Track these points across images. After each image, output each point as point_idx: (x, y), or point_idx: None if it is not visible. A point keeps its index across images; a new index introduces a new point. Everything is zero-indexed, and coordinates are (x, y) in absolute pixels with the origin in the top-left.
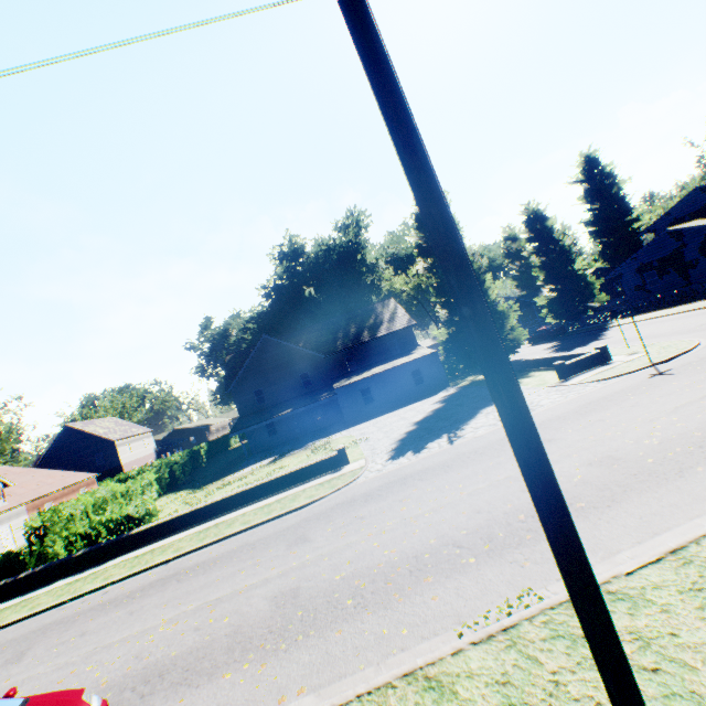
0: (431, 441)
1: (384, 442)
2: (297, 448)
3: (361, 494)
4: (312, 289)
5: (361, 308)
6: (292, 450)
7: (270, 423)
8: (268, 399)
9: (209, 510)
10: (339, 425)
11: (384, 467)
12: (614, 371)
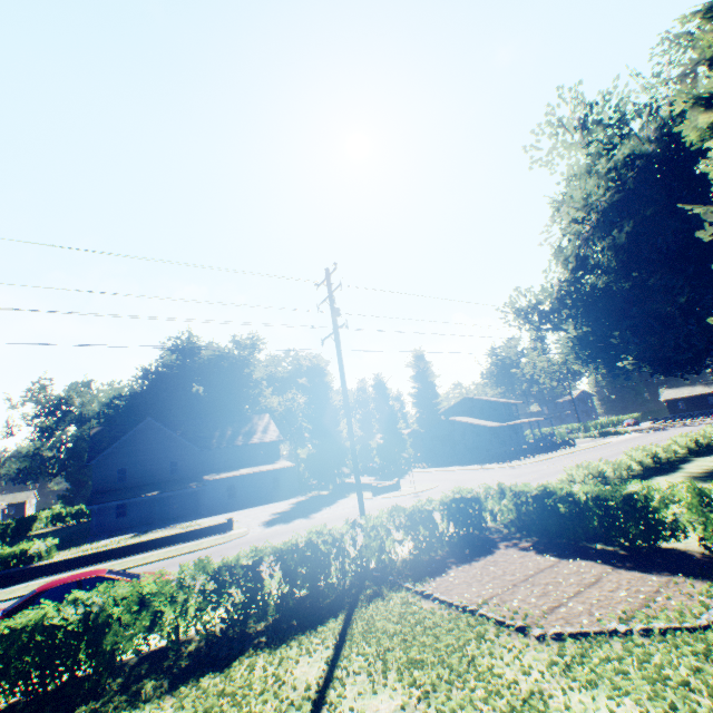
0: (295, 519)
1: (256, 521)
2: (158, 528)
3: (254, 539)
4: (203, 388)
5: (240, 415)
6: (154, 529)
7: (123, 503)
8: (130, 479)
9: (112, 552)
10: (197, 515)
11: (264, 530)
12: (400, 493)
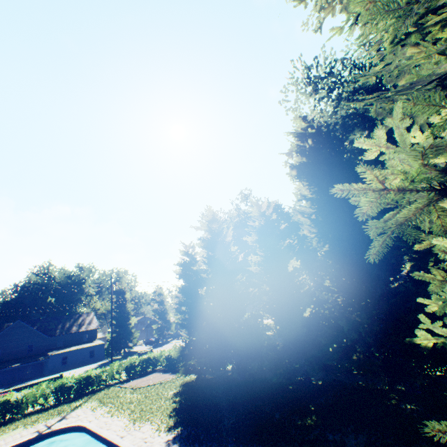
0: None
1: (76, 375)
2: (18, 384)
3: None
4: (54, 298)
5: (76, 314)
6: (16, 385)
7: None
8: (1, 357)
9: None
10: (41, 375)
11: None
12: None
